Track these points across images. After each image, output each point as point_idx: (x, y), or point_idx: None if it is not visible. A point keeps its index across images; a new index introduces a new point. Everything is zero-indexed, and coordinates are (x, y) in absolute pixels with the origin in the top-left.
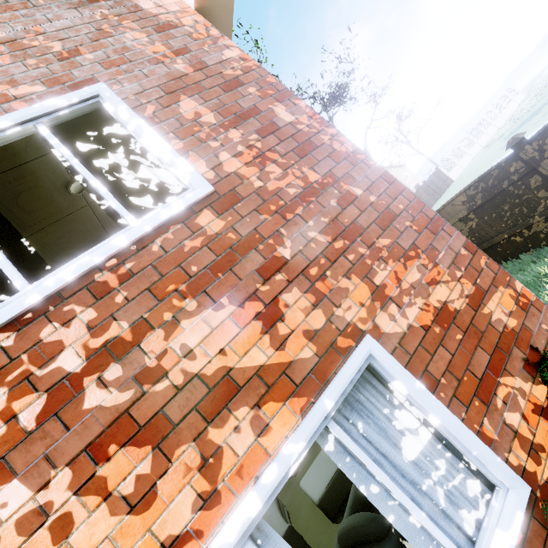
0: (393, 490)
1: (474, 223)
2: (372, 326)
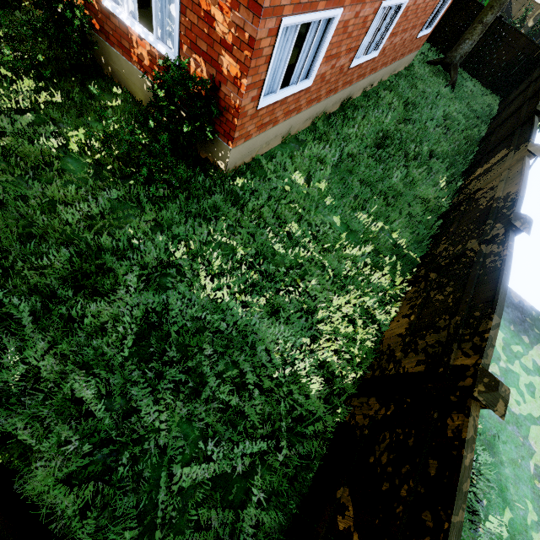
0: None
1: (482, 207)
2: None
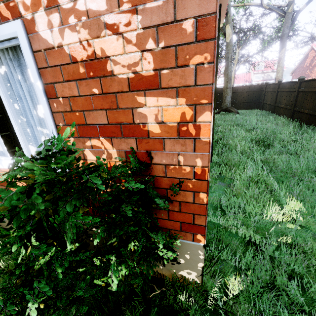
0: (7, 109)
1: None
2: (30, 18)
